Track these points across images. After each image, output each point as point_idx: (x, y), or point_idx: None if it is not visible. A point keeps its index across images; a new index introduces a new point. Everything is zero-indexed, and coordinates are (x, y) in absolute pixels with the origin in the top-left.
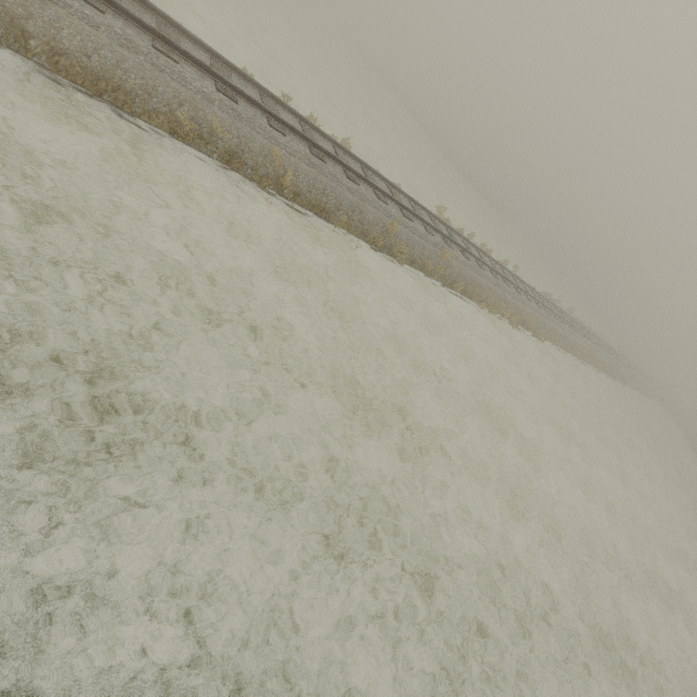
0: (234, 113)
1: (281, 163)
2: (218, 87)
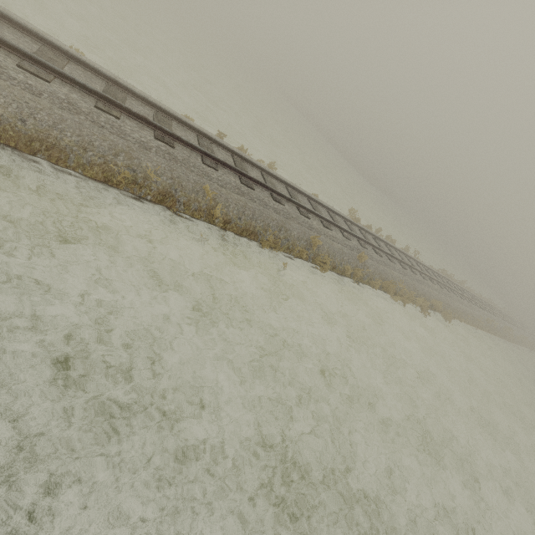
0: (170, 157)
1: (212, 197)
2: (156, 135)
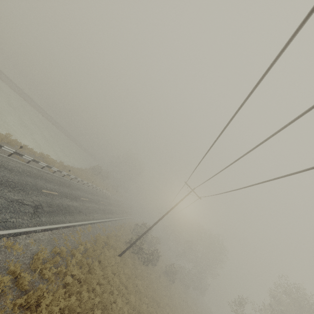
0: None
1: None
2: None
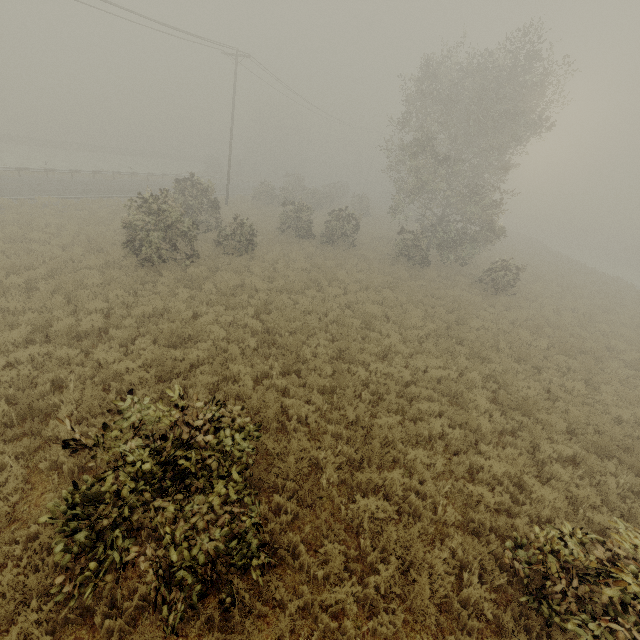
0: None
1: None
2: None
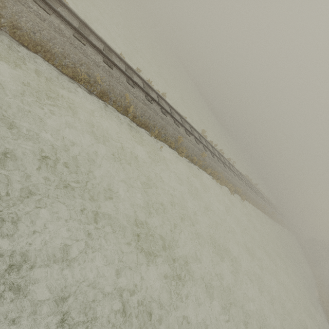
0: (109, 73)
1: (129, 101)
2: (104, 60)
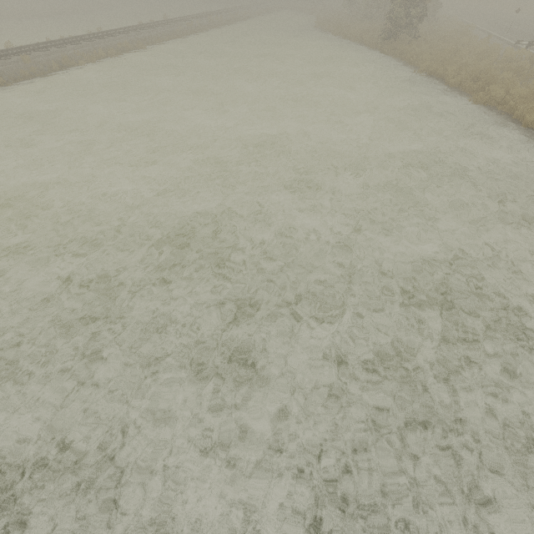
0: None
1: None
2: None
